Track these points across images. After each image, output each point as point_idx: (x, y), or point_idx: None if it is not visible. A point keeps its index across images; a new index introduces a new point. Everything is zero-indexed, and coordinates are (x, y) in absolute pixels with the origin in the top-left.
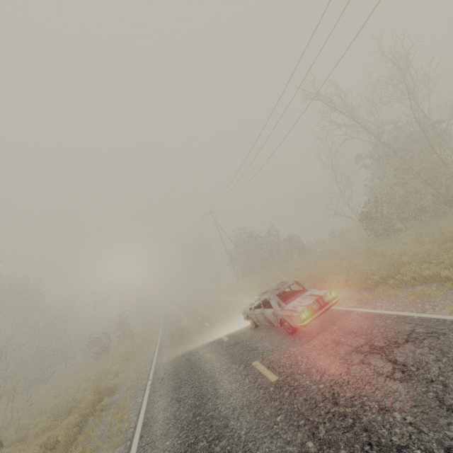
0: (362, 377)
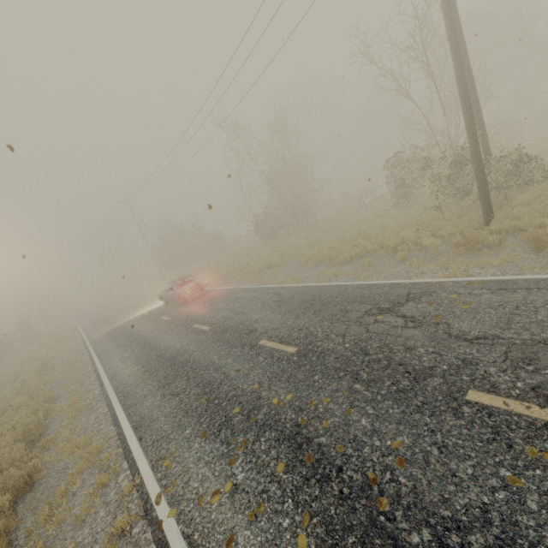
0: (200, 309)
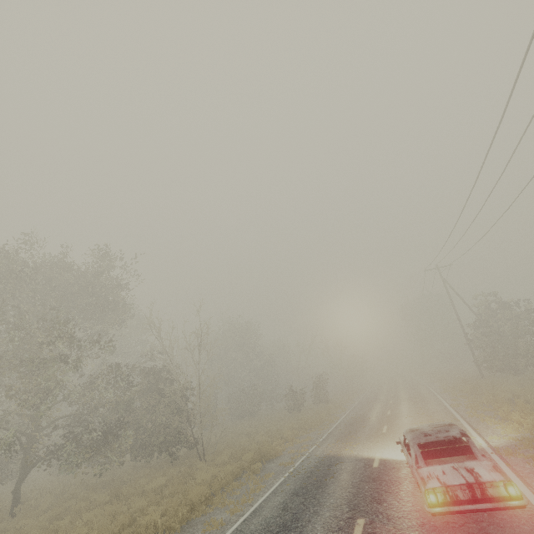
0: None
